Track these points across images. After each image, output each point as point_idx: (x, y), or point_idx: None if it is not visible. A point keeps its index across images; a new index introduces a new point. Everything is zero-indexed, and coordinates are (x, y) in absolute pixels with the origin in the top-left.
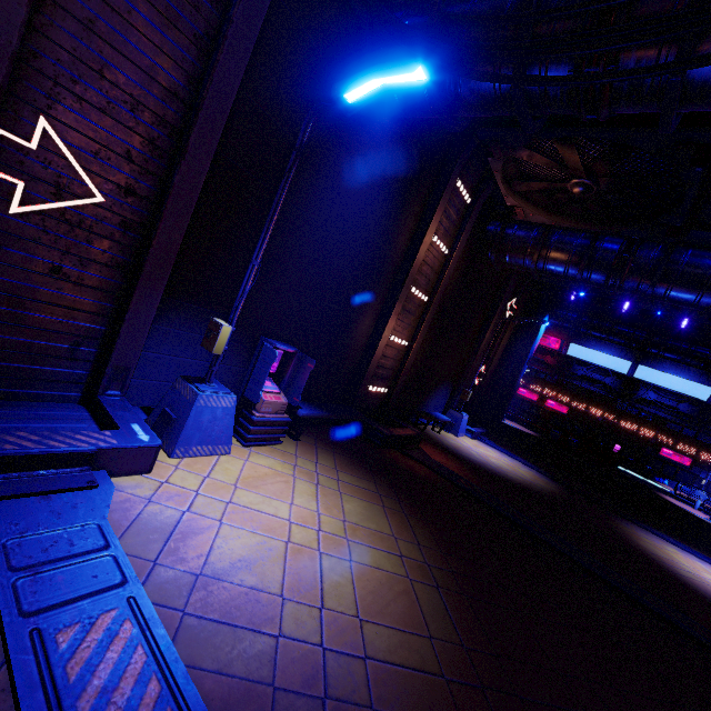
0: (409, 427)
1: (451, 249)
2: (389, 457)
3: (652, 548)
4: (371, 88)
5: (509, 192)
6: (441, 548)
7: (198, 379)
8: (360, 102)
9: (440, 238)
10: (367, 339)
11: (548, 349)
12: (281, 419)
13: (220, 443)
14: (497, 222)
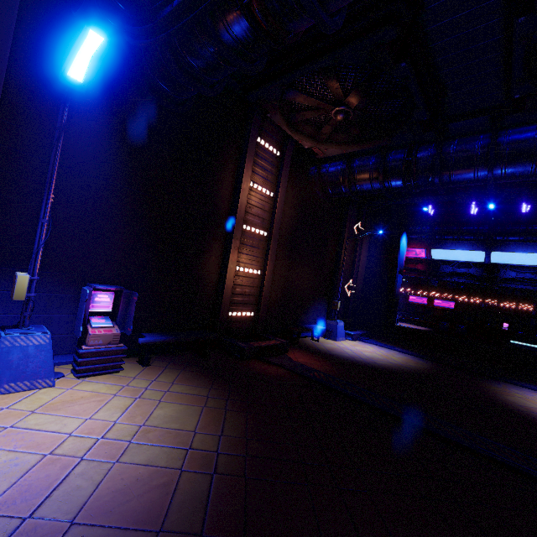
0: (276, 339)
1: (276, 192)
2: (245, 365)
3: (522, 401)
4: (84, 64)
5: (300, 138)
6: (248, 434)
7: (16, 326)
8: (85, 79)
9: (261, 185)
10: (218, 274)
11: (416, 259)
12: (114, 348)
13: (39, 378)
14: (314, 166)
